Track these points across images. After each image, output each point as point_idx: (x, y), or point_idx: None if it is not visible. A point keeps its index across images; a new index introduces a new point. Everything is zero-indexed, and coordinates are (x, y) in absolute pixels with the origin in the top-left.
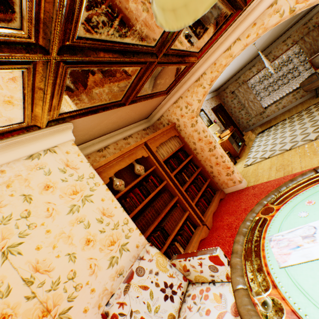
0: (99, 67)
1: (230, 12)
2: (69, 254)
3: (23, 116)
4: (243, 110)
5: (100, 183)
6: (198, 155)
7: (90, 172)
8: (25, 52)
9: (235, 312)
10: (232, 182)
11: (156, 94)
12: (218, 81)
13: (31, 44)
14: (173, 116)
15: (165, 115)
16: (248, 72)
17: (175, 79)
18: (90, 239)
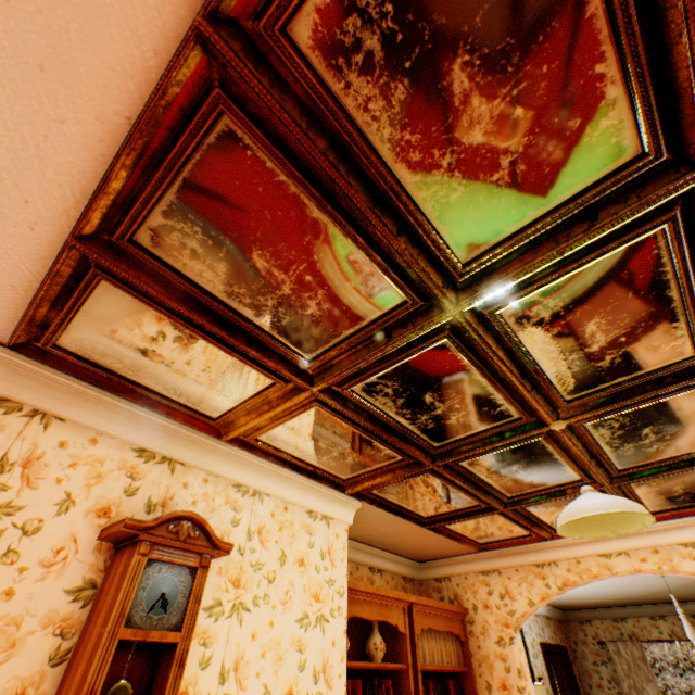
0: (447, 483)
1: None
2: (266, 686)
3: (351, 475)
4: None
5: (343, 612)
6: None
7: (342, 583)
8: (423, 455)
9: None
10: None
11: (466, 538)
12: (572, 591)
13: (430, 452)
14: (468, 593)
15: (453, 580)
16: (647, 621)
17: (504, 538)
18: (292, 694)
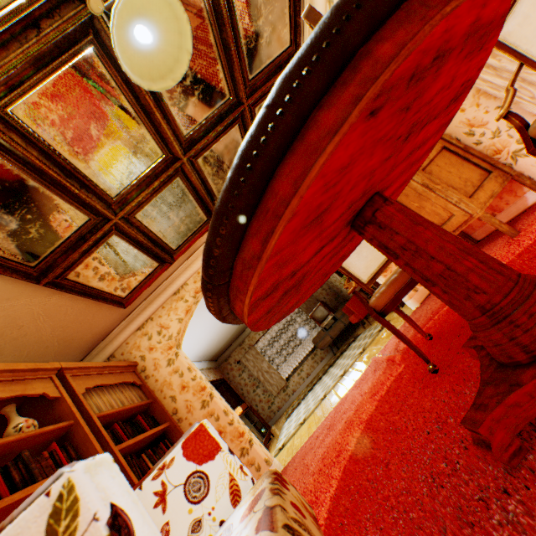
0: (22, 170)
1: (206, 217)
2: None
3: None
4: (260, 387)
5: None
6: (182, 424)
7: None
8: None
9: (251, 508)
10: (254, 468)
11: (106, 295)
12: (214, 336)
13: None
14: (134, 353)
15: (118, 354)
16: (253, 333)
17: (142, 281)
18: None
